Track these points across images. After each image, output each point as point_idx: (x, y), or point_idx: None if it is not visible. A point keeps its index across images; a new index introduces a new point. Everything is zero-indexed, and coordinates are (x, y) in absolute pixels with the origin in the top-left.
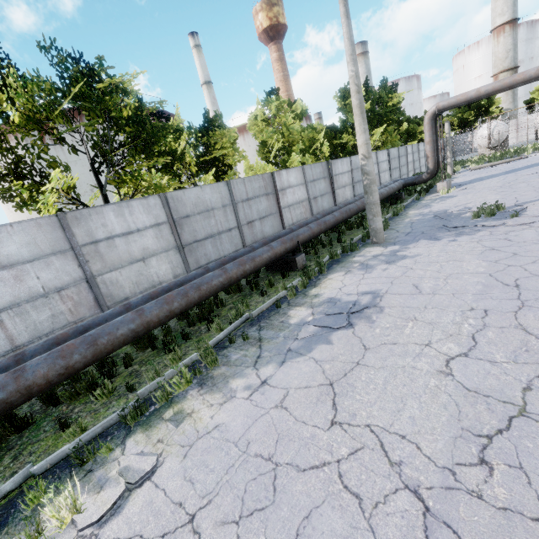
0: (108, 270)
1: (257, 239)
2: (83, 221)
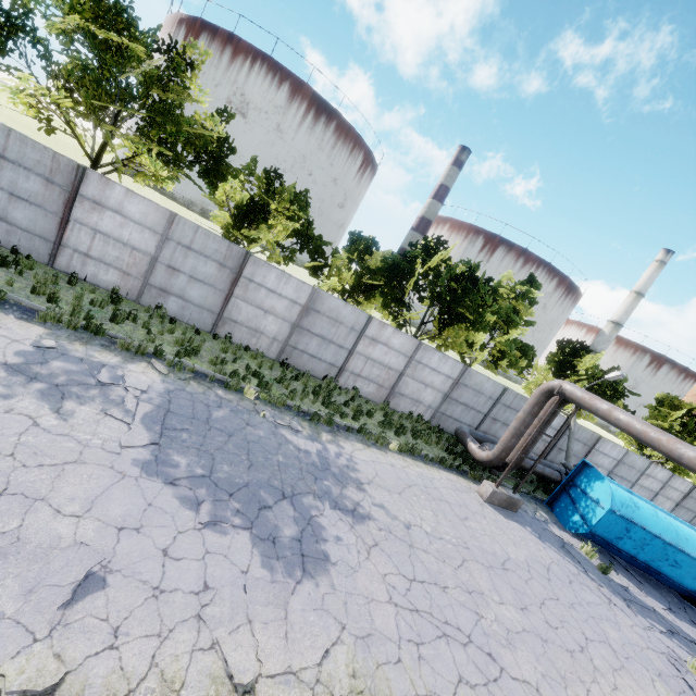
0: (661, 494)
1: (695, 524)
2: (674, 478)
